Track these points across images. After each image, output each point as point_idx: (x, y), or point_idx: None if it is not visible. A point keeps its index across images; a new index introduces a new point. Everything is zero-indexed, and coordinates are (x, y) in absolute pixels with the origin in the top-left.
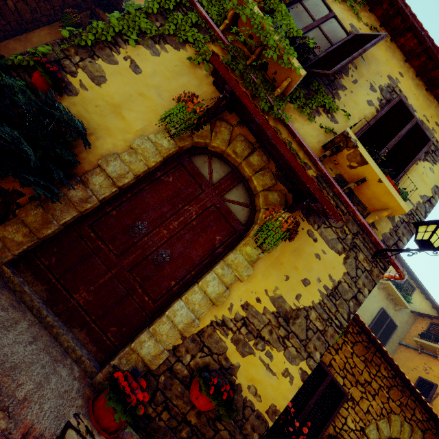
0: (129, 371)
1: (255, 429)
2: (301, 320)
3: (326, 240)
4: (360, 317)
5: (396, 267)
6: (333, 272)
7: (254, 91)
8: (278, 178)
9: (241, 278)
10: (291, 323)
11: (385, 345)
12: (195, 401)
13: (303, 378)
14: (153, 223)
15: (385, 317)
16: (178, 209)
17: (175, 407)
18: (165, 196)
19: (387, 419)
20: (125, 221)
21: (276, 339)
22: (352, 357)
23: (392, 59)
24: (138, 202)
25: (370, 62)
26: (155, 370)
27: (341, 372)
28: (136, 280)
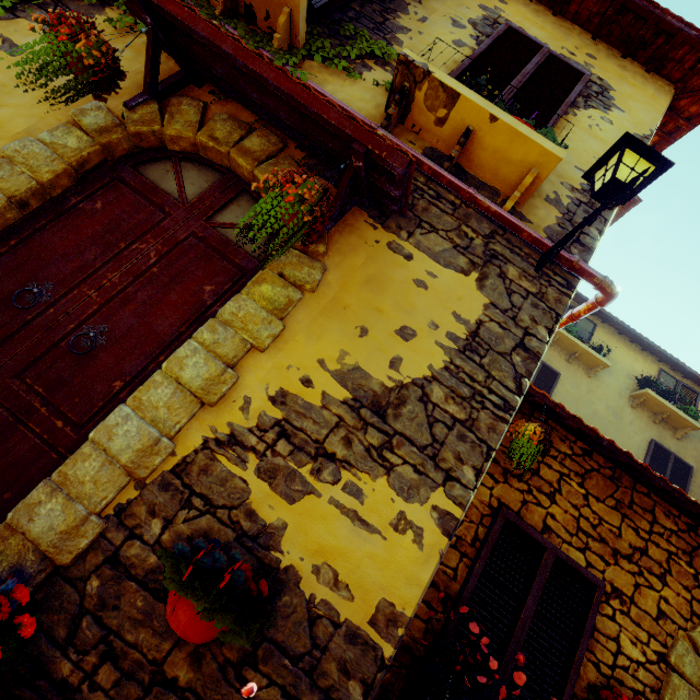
0: (2, 578)
1: (350, 671)
2: (413, 407)
3: (431, 254)
4: None
5: (589, 274)
6: (460, 307)
7: None
8: (311, 169)
9: (258, 343)
10: (390, 416)
11: None
12: (171, 620)
13: (446, 529)
14: (66, 282)
15: (664, 455)
16: (117, 252)
17: (133, 650)
18: (89, 234)
19: None
20: (5, 286)
21: (364, 453)
22: (587, 503)
23: None
24: (33, 250)
25: None
26: (74, 567)
27: (576, 540)
28: (35, 391)
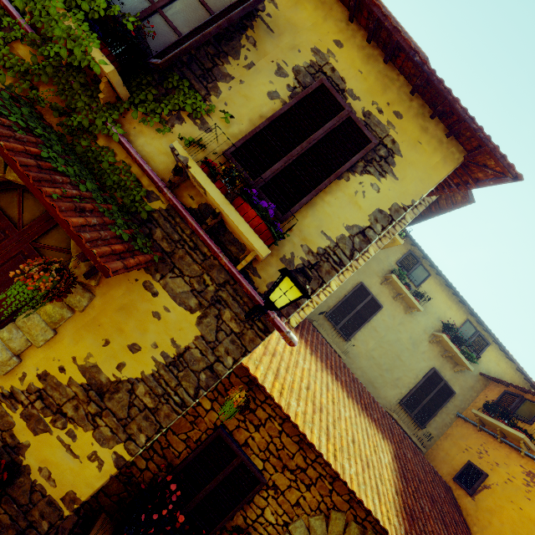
0: None
1: (45, 517)
2: (122, 395)
3: (172, 294)
4: (398, 378)
5: (278, 329)
6: (178, 336)
7: (68, 101)
8: None
9: (35, 344)
10: (107, 398)
11: (433, 416)
12: None
13: (118, 465)
14: None
15: (437, 380)
16: None
17: None
18: None
19: (323, 516)
20: None
21: (84, 416)
22: (280, 436)
23: (324, 21)
24: None
25: (282, 32)
26: None
27: (262, 454)
28: None
